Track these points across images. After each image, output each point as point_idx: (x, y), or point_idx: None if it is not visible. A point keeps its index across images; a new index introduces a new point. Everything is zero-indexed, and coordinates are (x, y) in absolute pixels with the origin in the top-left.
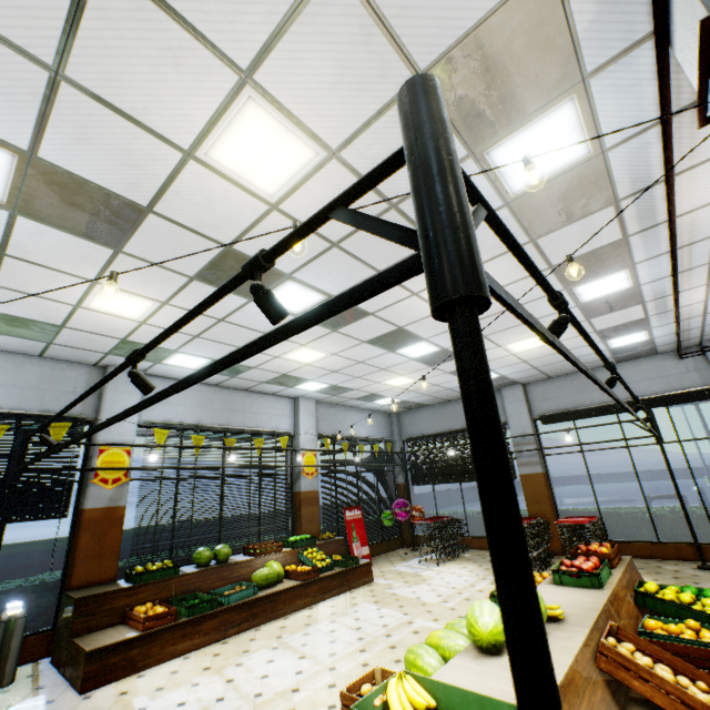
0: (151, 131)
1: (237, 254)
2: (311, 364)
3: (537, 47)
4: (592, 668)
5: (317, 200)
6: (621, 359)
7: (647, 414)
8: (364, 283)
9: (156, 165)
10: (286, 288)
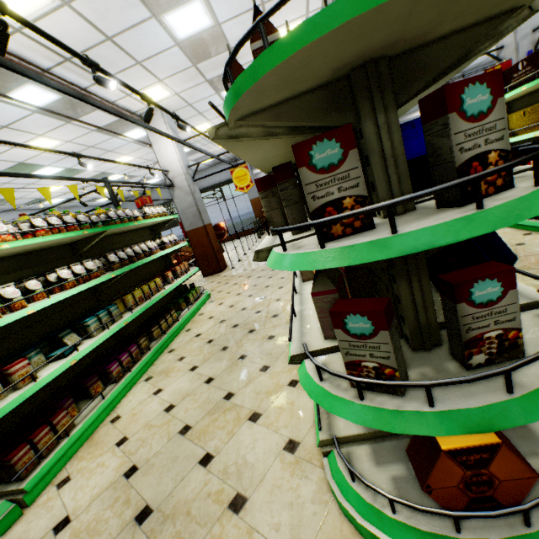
0: (3, 145)
1: (25, 164)
2: (55, 191)
3: (124, 125)
4: (173, 257)
5: (62, 149)
6: (212, 166)
7: (214, 191)
8: (105, 204)
9: (0, 150)
10: (46, 169)
